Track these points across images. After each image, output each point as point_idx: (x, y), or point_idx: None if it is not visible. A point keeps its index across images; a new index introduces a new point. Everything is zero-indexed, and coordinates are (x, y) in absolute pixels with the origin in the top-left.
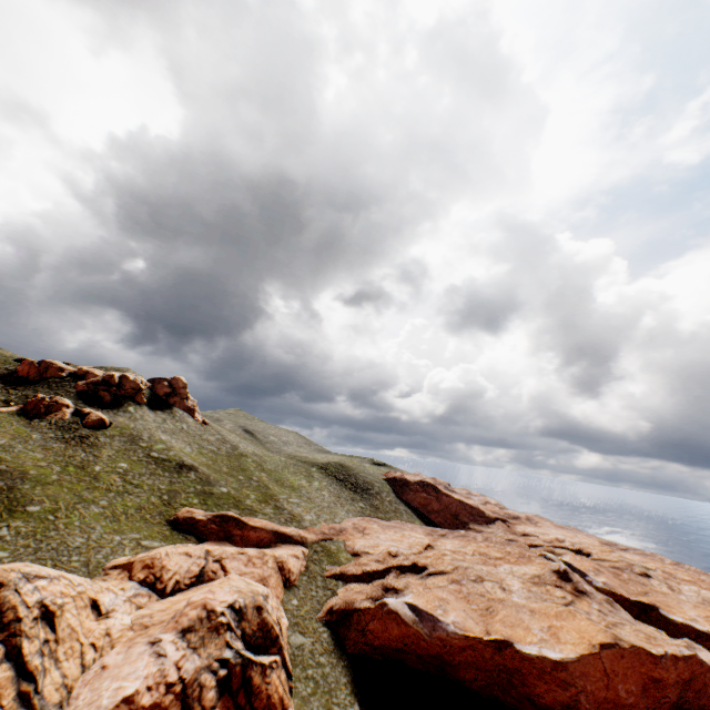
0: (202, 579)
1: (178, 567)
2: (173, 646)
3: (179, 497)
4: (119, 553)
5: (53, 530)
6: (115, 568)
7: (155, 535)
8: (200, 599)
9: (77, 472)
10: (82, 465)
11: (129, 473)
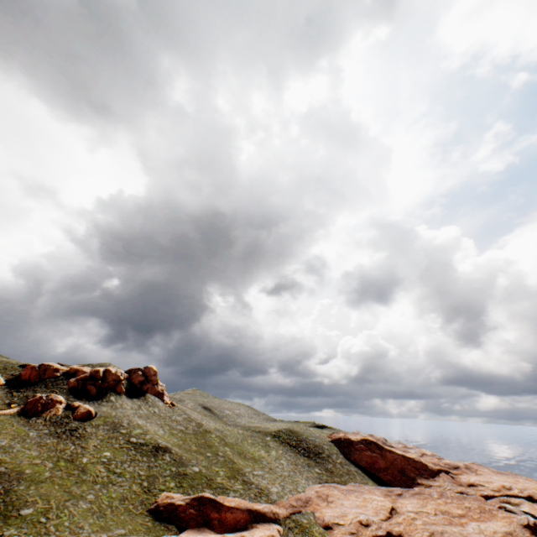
0: None
1: None
2: None
3: (157, 482)
4: None
5: (44, 535)
6: None
7: (139, 528)
8: None
9: (66, 466)
10: (71, 458)
11: (112, 461)
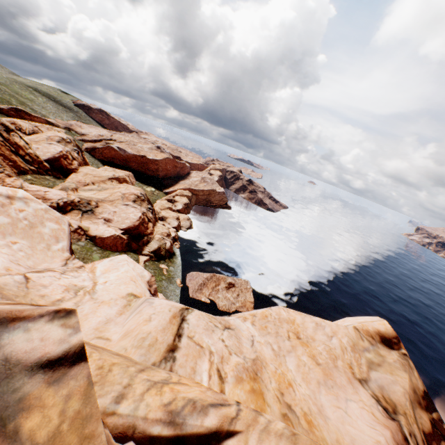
0: (34, 133)
1: (26, 126)
2: (59, 145)
3: None
4: None
5: None
6: None
7: None
8: (54, 135)
9: None
10: None
11: None
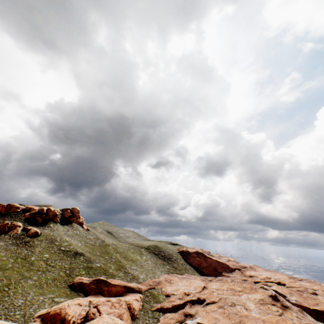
0: (87, 319)
1: (74, 313)
2: None
3: (75, 271)
4: (42, 307)
5: (7, 297)
6: (40, 317)
7: (62, 294)
8: None
9: (22, 261)
10: (25, 257)
11: (49, 259)
